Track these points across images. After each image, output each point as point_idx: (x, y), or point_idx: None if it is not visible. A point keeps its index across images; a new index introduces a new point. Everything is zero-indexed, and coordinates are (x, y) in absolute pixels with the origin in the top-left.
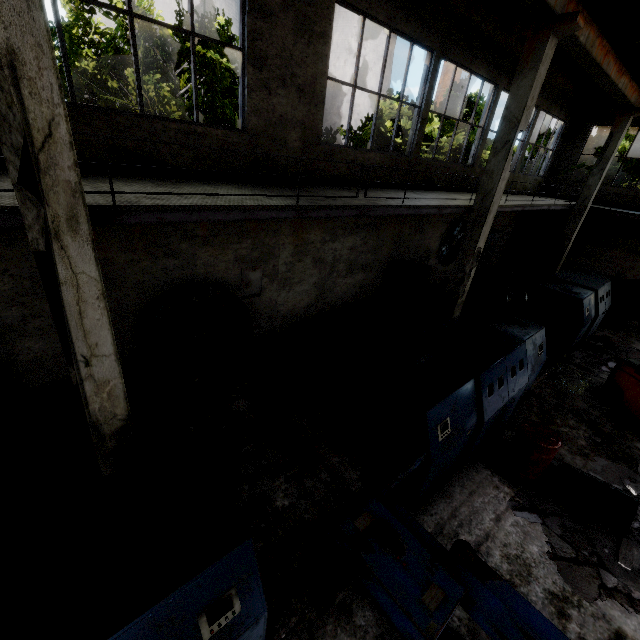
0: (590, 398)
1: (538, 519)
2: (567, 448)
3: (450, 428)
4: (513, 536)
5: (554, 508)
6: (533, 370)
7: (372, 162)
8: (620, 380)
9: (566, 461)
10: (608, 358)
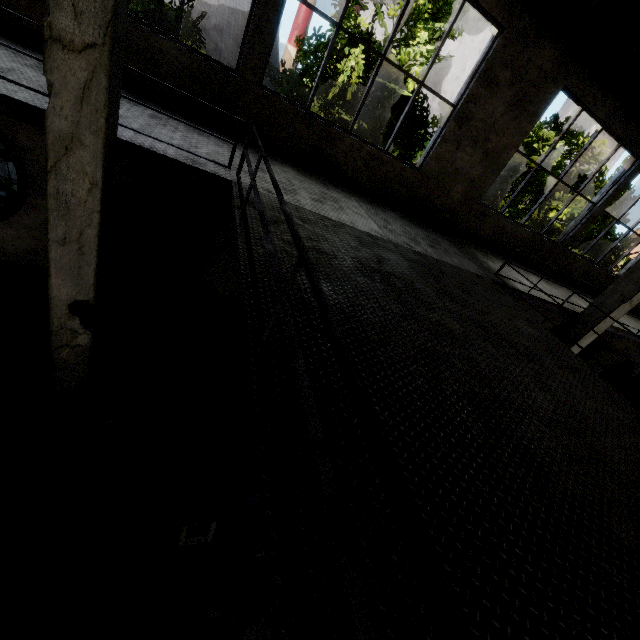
0: None
1: None
2: None
3: None
4: None
5: None
6: None
7: None
8: None
9: None
10: None
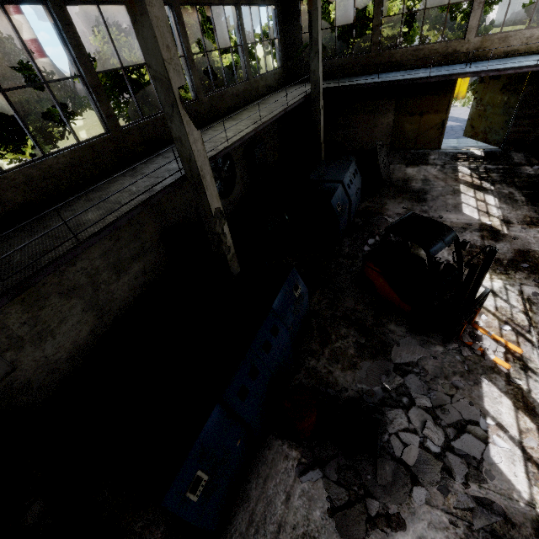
0: (356, 292)
1: (319, 473)
2: (340, 366)
3: (207, 473)
4: (300, 511)
5: (332, 450)
6: (296, 313)
7: (58, 167)
8: (368, 274)
9: (340, 383)
10: (367, 236)
